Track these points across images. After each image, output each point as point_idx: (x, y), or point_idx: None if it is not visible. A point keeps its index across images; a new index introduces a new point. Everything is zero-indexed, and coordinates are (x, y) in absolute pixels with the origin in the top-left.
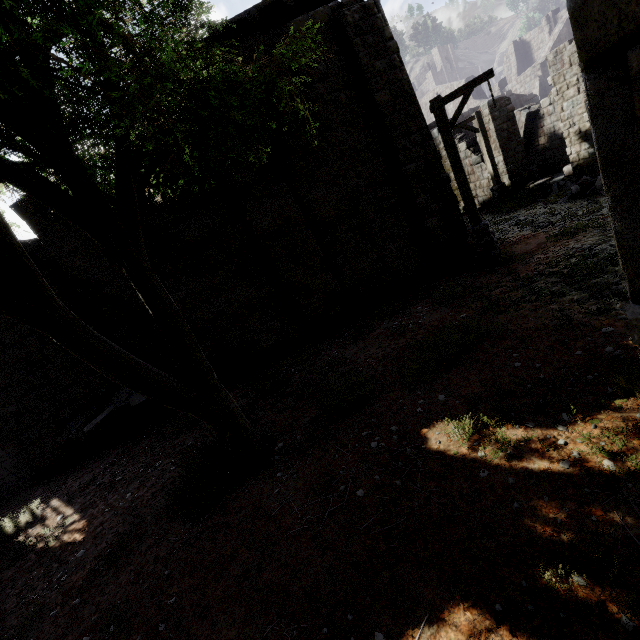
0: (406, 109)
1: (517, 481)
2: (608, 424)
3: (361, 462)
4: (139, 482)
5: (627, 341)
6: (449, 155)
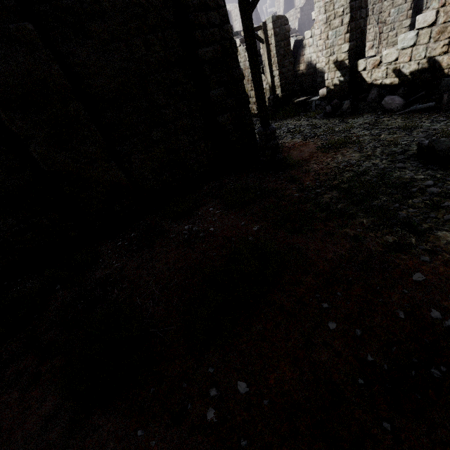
0: None
1: None
2: None
3: None
4: None
5: None
6: (247, 44)
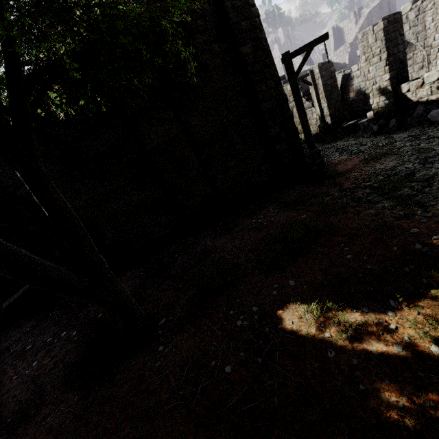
0: (264, 61)
1: (360, 362)
2: (428, 311)
3: (229, 339)
4: (45, 351)
5: (431, 240)
6: (294, 97)
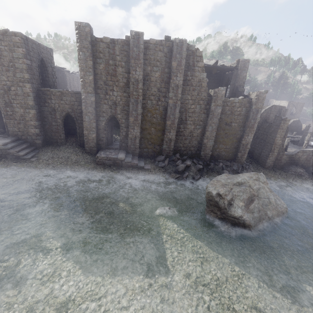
0: None
1: None
2: None
3: None
4: None
5: None
6: None
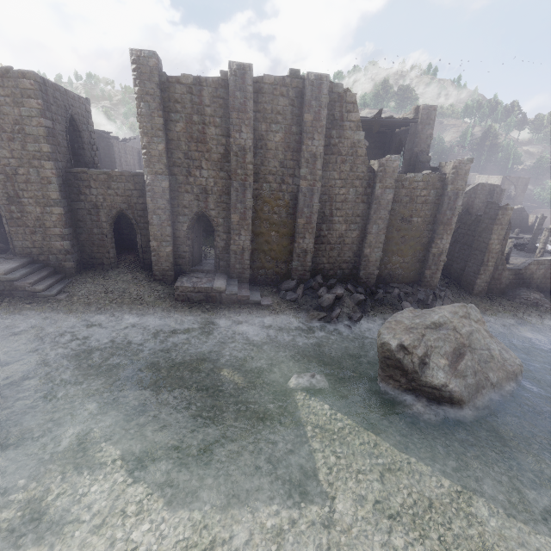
0: None
1: None
2: None
3: None
4: None
5: None
6: None
